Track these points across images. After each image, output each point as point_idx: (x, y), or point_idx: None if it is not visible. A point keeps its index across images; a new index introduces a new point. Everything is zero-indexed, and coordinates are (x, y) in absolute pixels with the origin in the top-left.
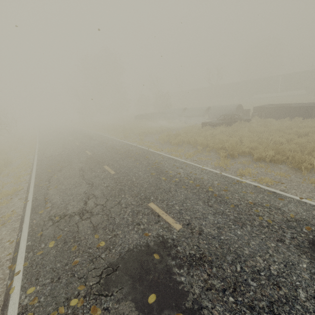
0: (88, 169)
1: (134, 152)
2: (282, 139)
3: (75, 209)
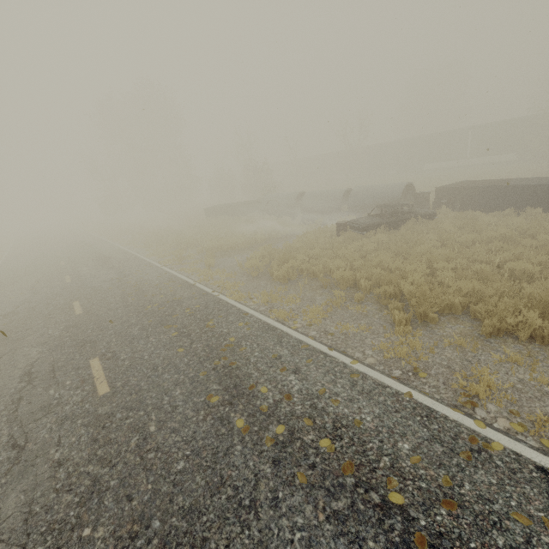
0: (47, 370)
1: (182, 306)
2: (532, 266)
3: None
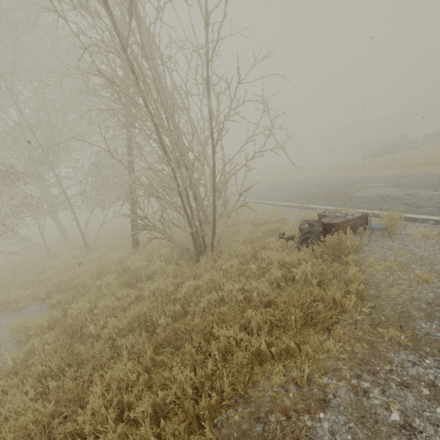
0: (278, 188)
1: (305, 179)
2: None
3: (301, 195)
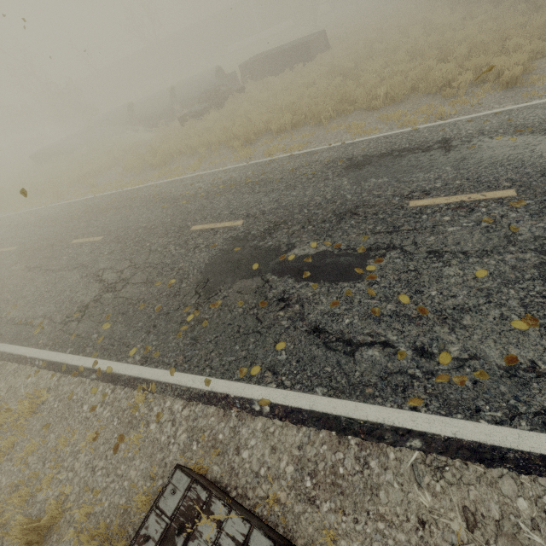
0: (45, 260)
1: (102, 204)
2: (293, 98)
3: (92, 294)
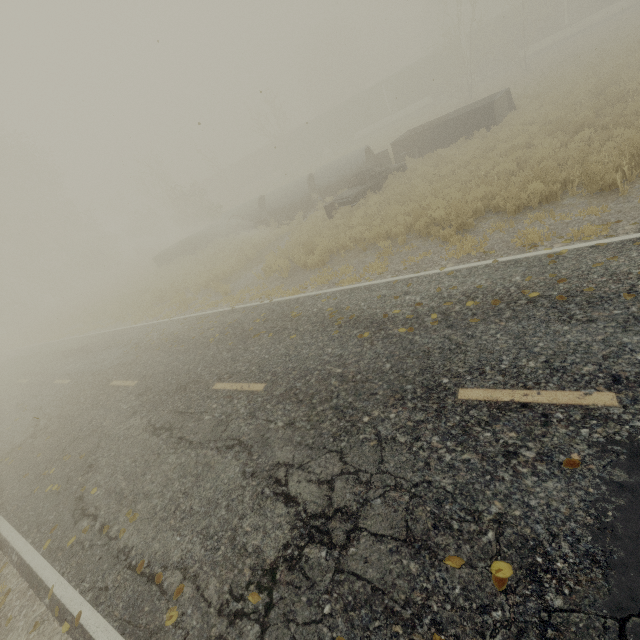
0: (176, 416)
1: (247, 322)
2: (510, 164)
3: (277, 535)
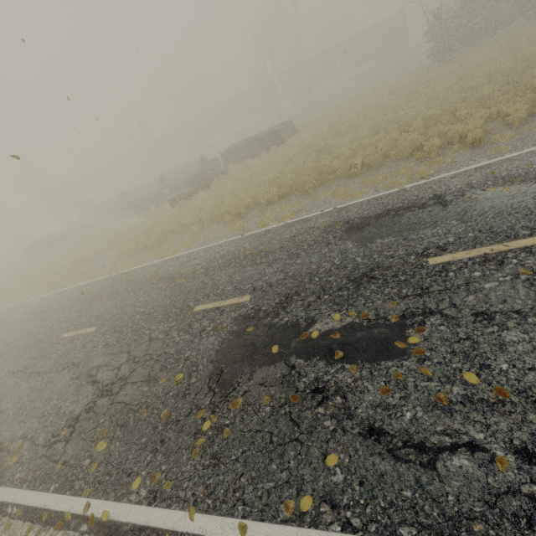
0: (31, 360)
1: (95, 290)
2: (275, 174)
3: (84, 401)
